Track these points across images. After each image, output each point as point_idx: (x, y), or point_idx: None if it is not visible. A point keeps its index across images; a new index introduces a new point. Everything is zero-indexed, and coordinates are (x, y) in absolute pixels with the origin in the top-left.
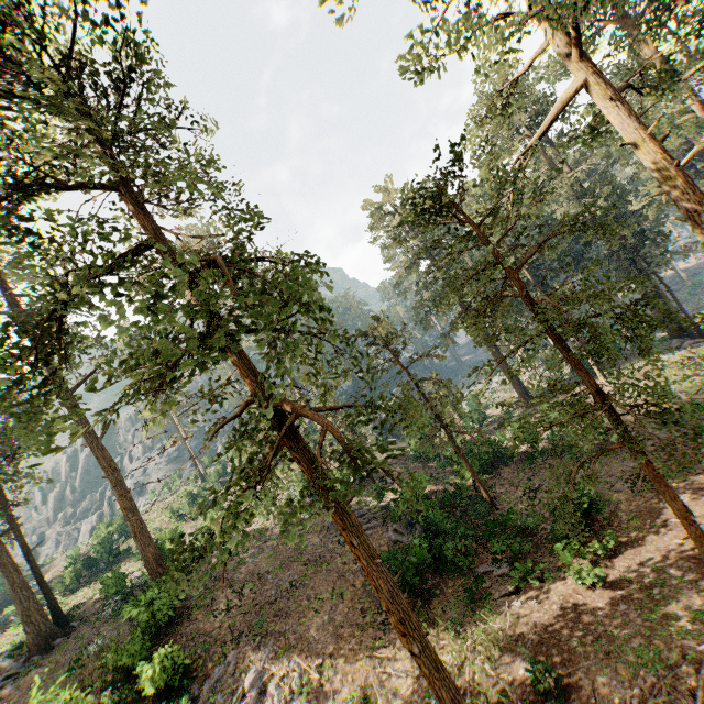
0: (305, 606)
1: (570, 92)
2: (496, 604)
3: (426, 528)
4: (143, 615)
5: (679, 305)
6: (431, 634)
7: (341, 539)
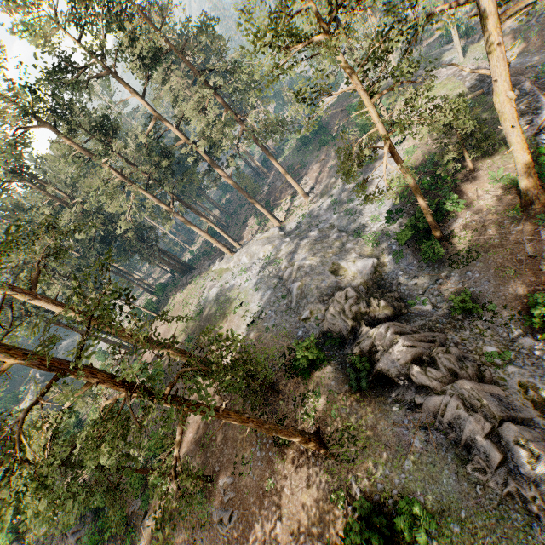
0: None
1: (0, 299)
2: (140, 529)
3: (94, 509)
4: None
5: (177, 258)
6: None
7: None
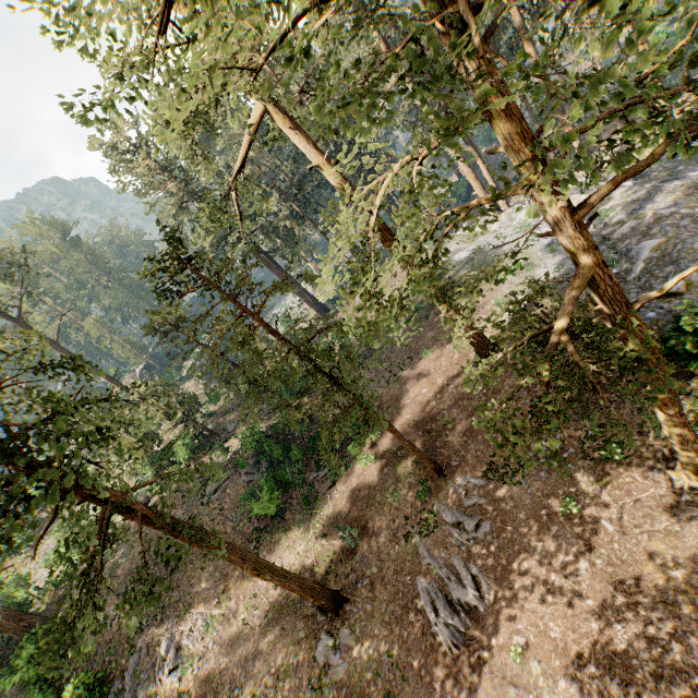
0: (191, 570)
1: (259, 115)
2: (324, 498)
3: (270, 460)
4: (29, 672)
5: None
6: (288, 539)
7: (204, 501)
